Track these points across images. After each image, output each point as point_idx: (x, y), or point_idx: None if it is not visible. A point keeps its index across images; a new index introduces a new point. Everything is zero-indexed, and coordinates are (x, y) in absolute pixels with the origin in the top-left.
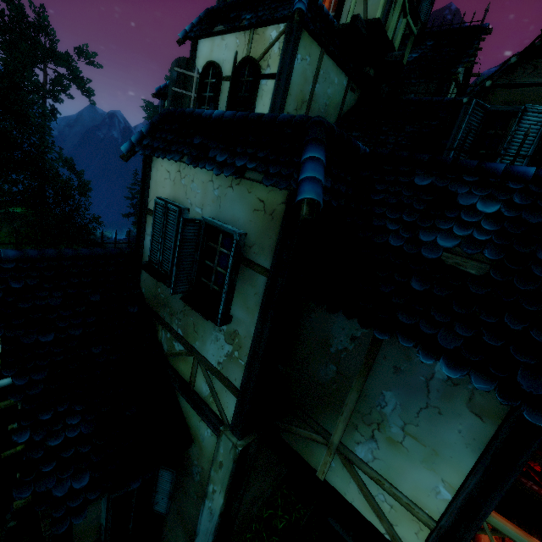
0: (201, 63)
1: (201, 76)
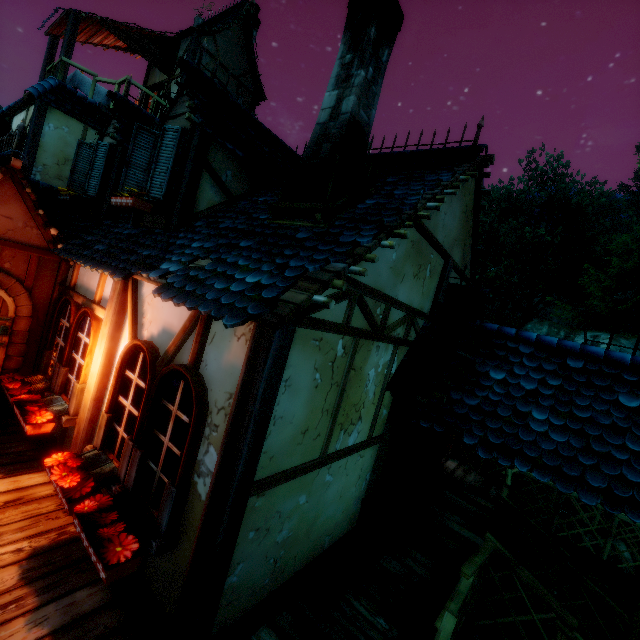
0: None
1: None
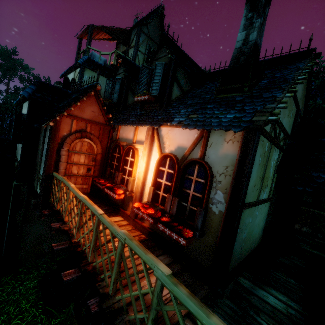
0: None
1: None
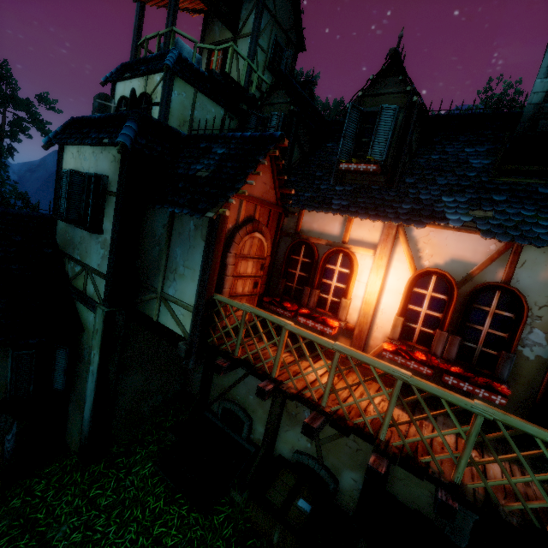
0: (118, 98)
1: (117, 106)
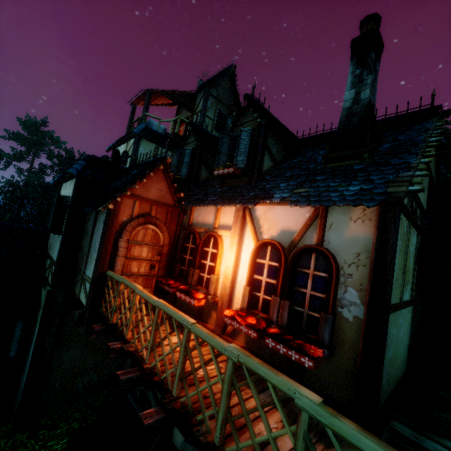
0: None
1: None
